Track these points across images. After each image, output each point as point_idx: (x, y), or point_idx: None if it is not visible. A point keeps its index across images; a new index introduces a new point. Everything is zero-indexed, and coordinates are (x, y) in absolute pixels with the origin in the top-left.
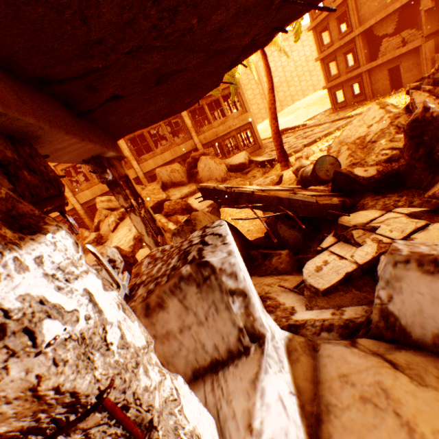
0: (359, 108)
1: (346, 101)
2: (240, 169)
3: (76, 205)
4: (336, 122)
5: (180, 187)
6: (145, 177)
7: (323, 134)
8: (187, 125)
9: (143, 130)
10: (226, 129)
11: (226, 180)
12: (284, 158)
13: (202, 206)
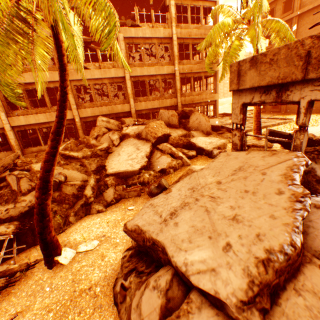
0: (275, 115)
1: (265, 109)
2: (215, 129)
3: (76, 117)
4: (271, 119)
5: (174, 129)
6: (135, 113)
7: (269, 124)
8: (176, 87)
9: (145, 79)
10: (200, 99)
11: (210, 134)
12: (259, 131)
13: (207, 147)
